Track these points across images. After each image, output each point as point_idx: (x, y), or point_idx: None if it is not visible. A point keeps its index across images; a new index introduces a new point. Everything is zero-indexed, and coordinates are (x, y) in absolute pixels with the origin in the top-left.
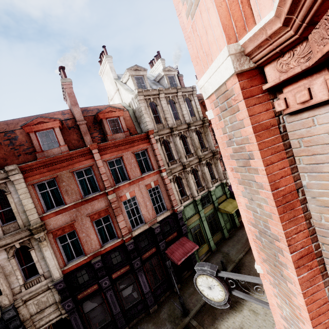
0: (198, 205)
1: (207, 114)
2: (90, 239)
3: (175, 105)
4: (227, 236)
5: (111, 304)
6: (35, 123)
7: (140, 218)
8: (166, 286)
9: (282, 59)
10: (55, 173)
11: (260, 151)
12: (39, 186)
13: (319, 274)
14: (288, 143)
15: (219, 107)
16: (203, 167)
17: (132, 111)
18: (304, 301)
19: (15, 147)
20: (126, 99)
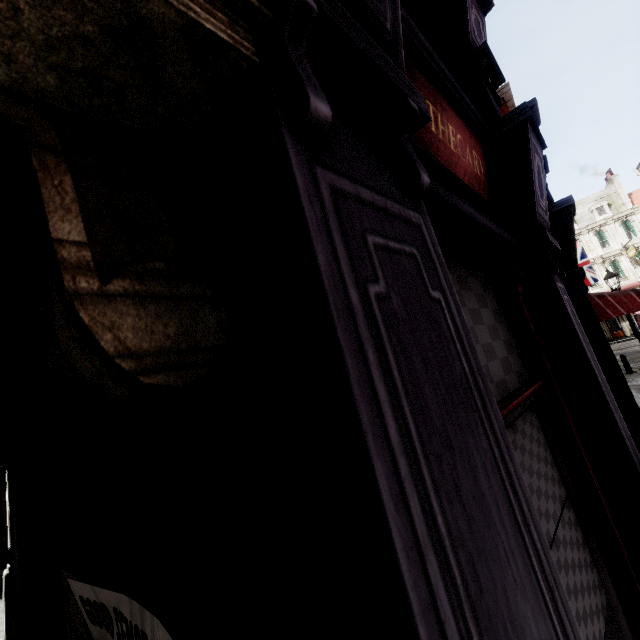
0: None
1: None
2: None
3: None
4: None
5: (609, 403)
6: None
7: None
8: None
9: None
10: None
11: None
12: None
13: None
14: None
15: None
16: None
17: None
18: None
19: None
20: None
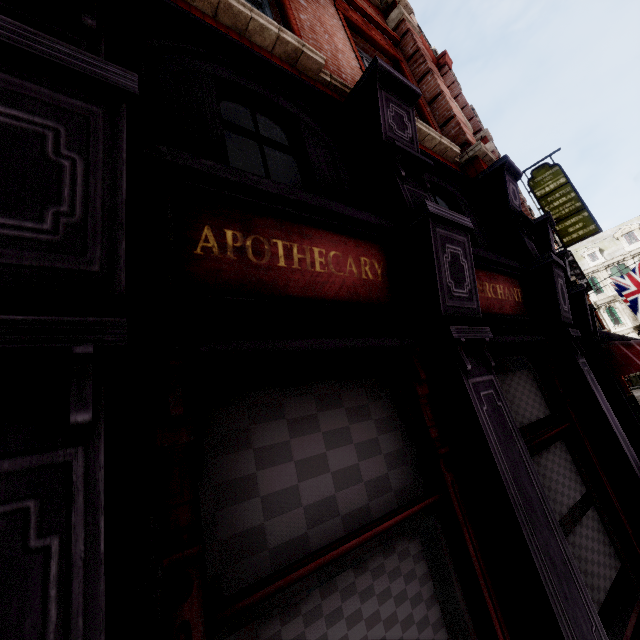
0: None
1: None
2: (330, 41)
3: None
4: None
5: (524, 523)
6: None
7: None
8: None
9: None
10: None
11: None
12: None
13: None
14: None
15: None
16: None
17: None
18: None
19: None
20: None
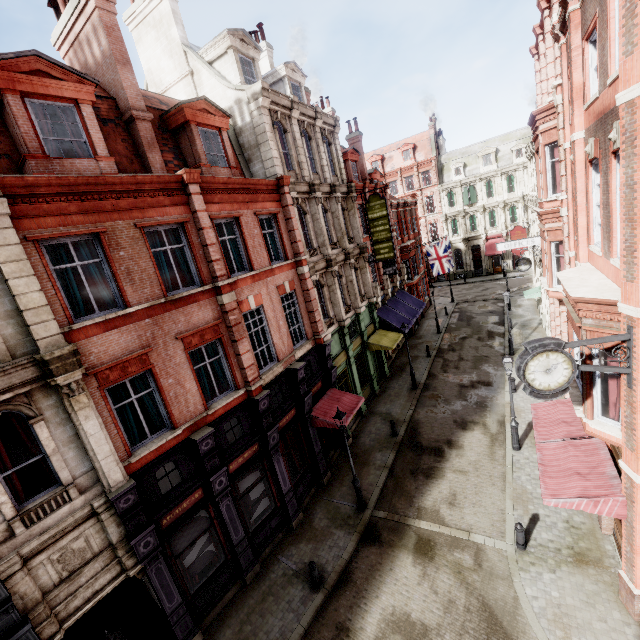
0: (346, 337)
1: None
2: (184, 391)
3: (311, 143)
4: (378, 390)
5: (229, 524)
6: (24, 70)
7: (267, 353)
8: (310, 478)
9: None
10: (100, 222)
11: None
12: (47, 251)
13: None
14: None
15: None
16: (350, 270)
17: (232, 131)
18: None
19: None
20: (214, 100)
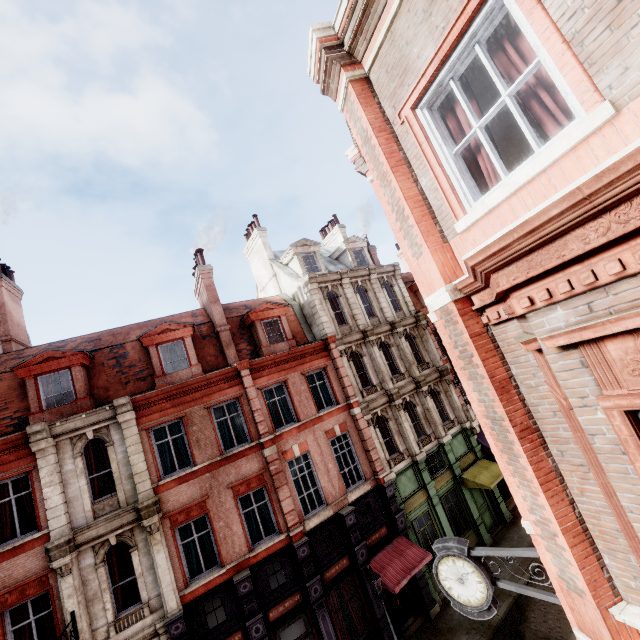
0: (423, 472)
1: (430, 317)
2: (231, 533)
3: (367, 294)
4: (489, 540)
5: None
6: (159, 332)
7: (317, 495)
8: None
9: (480, 294)
10: (183, 410)
11: (477, 351)
12: (155, 432)
13: (540, 446)
14: (497, 344)
15: (444, 319)
16: (424, 398)
17: (298, 307)
18: (531, 468)
19: (122, 370)
20: (288, 288)
